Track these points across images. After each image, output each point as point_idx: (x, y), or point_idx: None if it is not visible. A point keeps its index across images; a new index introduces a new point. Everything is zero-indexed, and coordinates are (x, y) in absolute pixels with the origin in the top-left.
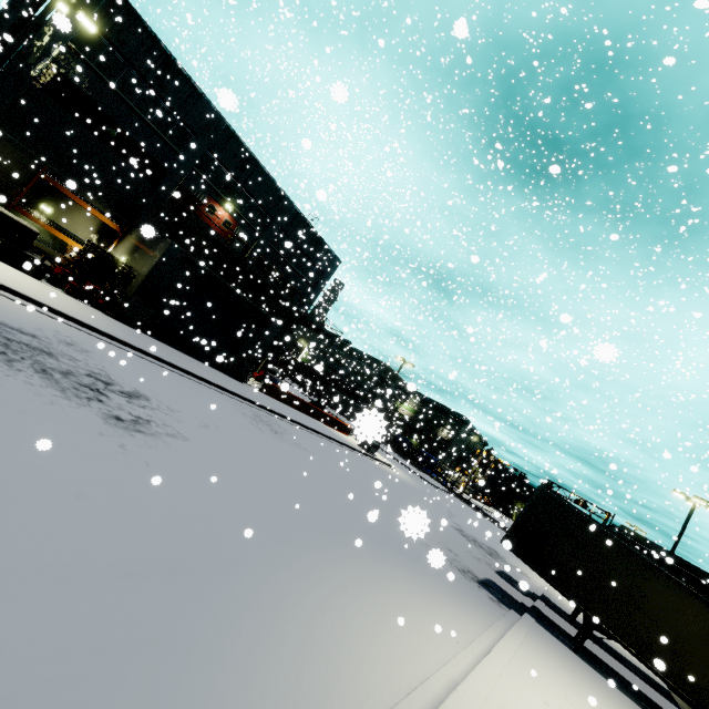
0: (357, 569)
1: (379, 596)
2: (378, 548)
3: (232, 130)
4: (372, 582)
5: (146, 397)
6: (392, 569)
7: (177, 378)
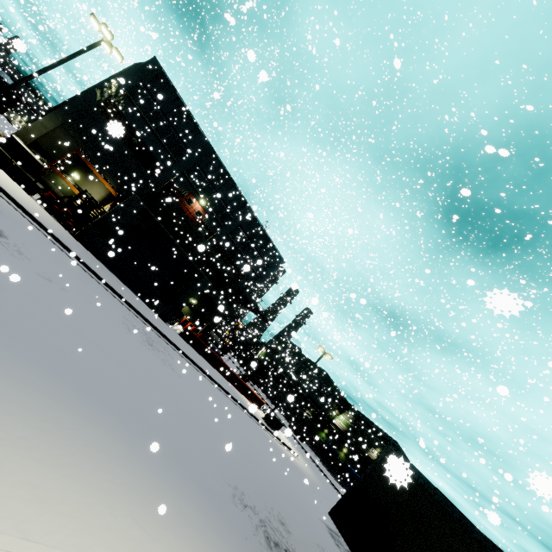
0: (35, 399)
1: (16, 425)
2: (131, 431)
3: (216, 155)
4: (40, 418)
5: (4, 236)
6: (116, 448)
7: (82, 272)
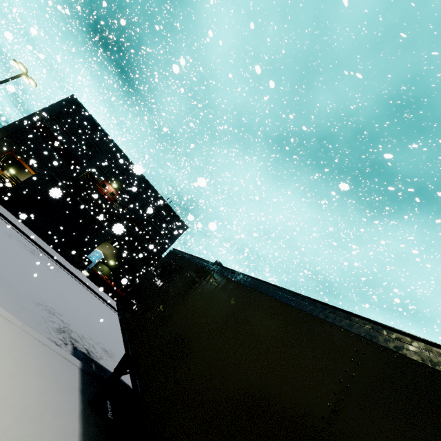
0: None
1: None
2: None
3: (123, 153)
4: None
5: None
6: None
7: None
